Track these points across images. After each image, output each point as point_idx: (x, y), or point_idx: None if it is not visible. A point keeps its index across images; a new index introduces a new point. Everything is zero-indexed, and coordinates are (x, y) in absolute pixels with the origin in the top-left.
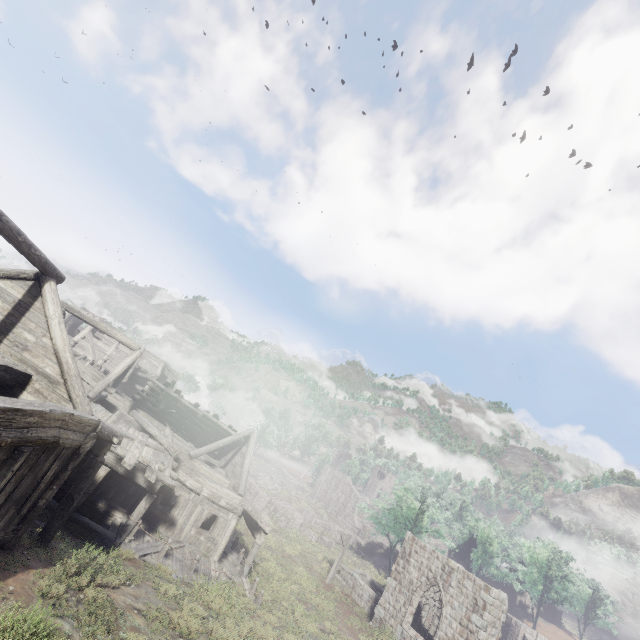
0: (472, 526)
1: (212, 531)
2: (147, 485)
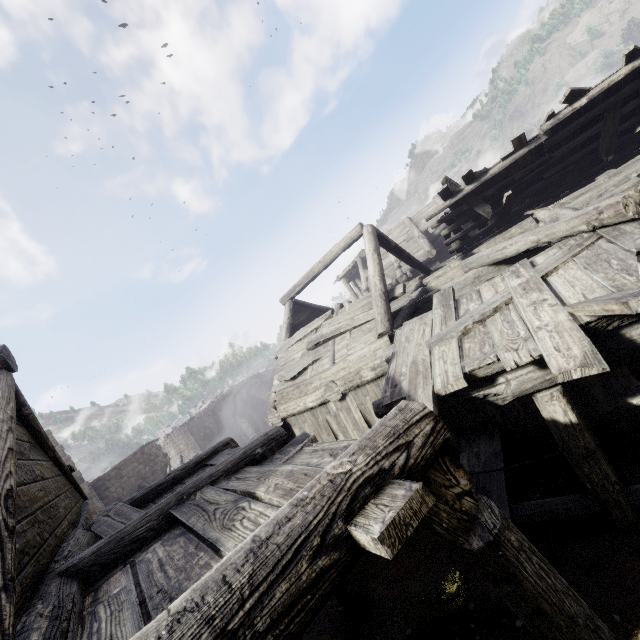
0: None
1: None
2: None
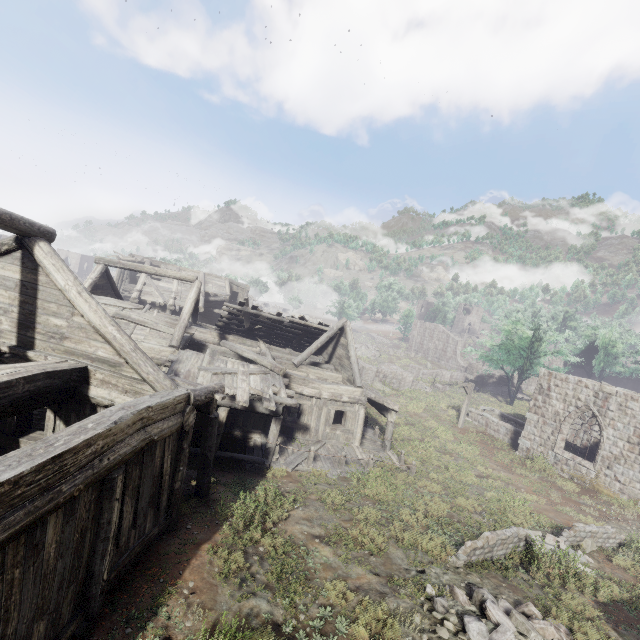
0: (589, 335)
1: (345, 424)
2: (269, 411)
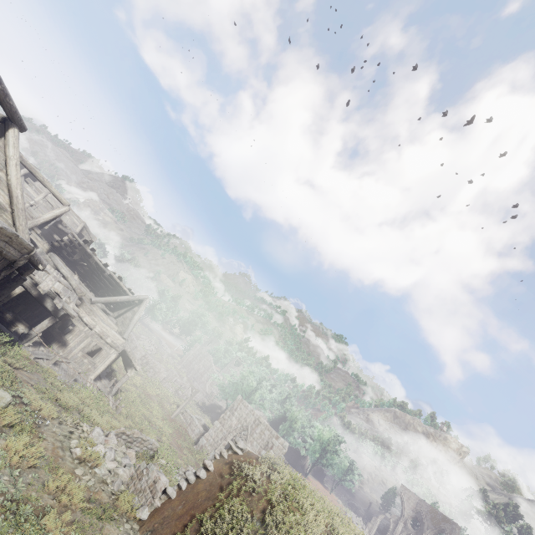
0: (288, 408)
1: (95, 358)
2: (53, 310)
